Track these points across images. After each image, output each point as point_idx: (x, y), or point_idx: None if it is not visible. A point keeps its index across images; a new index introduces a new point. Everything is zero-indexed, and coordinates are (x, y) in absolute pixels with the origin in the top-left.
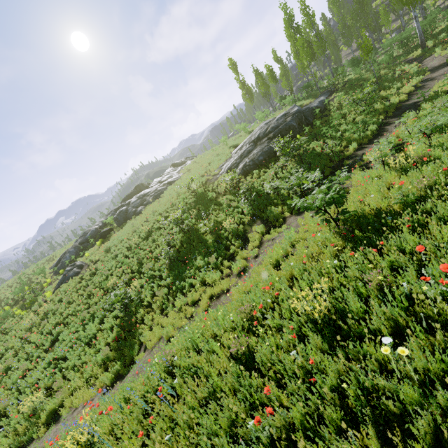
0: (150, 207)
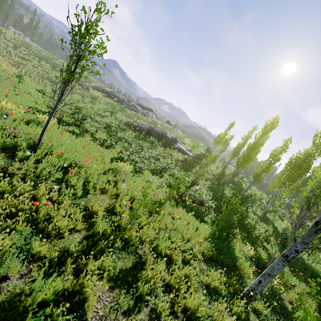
0: None
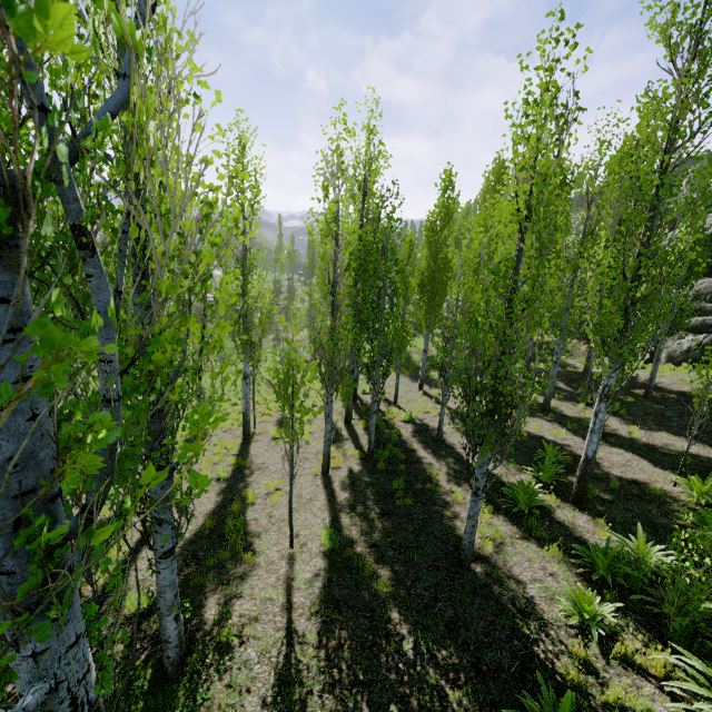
0: None
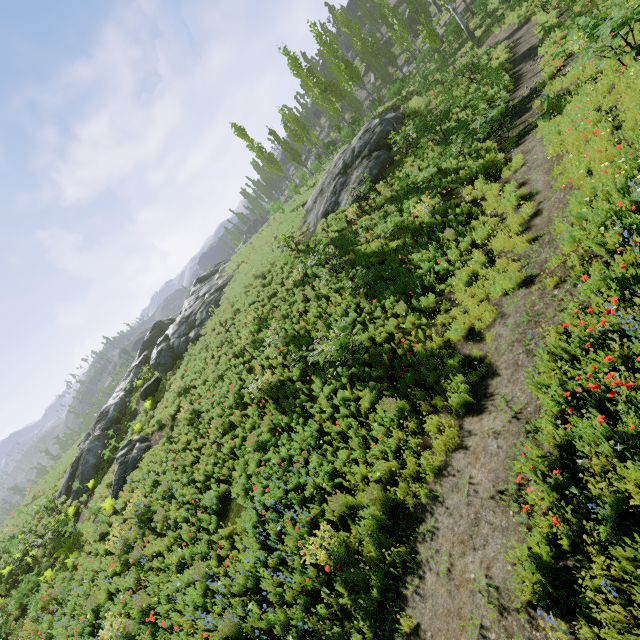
0: (216, 318)
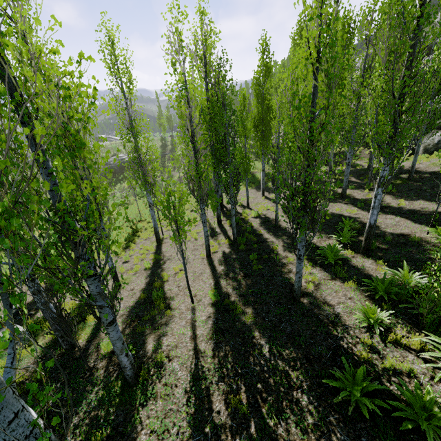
0: None
